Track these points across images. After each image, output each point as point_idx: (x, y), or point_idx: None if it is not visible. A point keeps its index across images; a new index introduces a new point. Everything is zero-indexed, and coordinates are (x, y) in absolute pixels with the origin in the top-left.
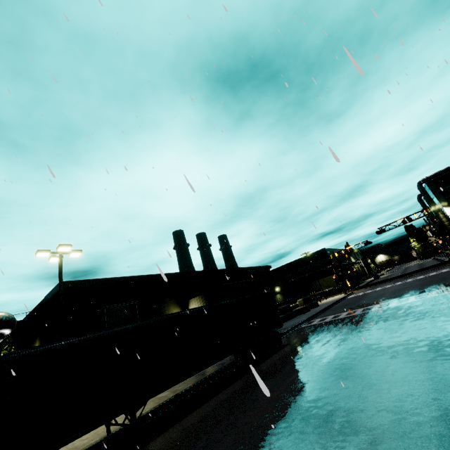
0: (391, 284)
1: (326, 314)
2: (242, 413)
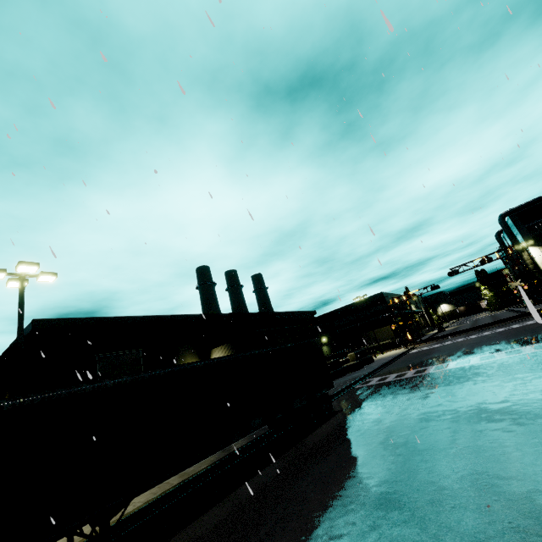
0: (463, 337)
1: (386, 372)
2: (280, 524)
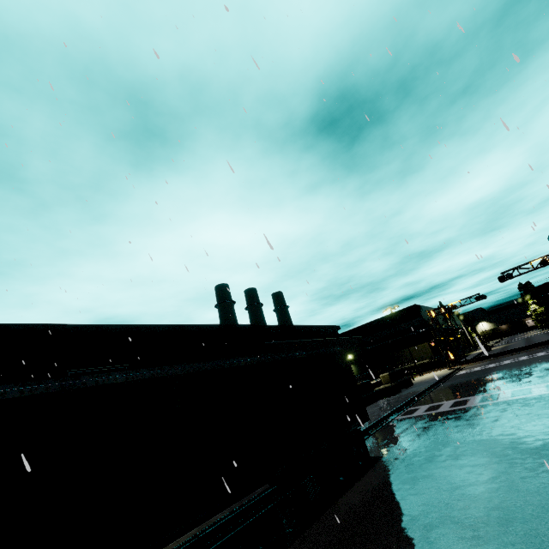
0: (526, 355)
1: (434, 398)
2: None
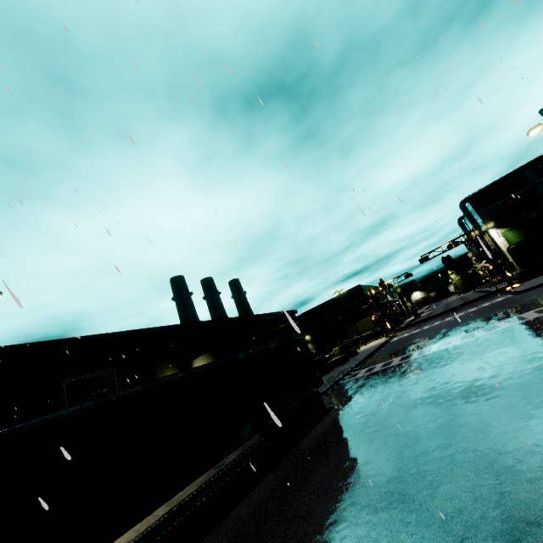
0: (439, 321)
1: (372, 363)
2: None
